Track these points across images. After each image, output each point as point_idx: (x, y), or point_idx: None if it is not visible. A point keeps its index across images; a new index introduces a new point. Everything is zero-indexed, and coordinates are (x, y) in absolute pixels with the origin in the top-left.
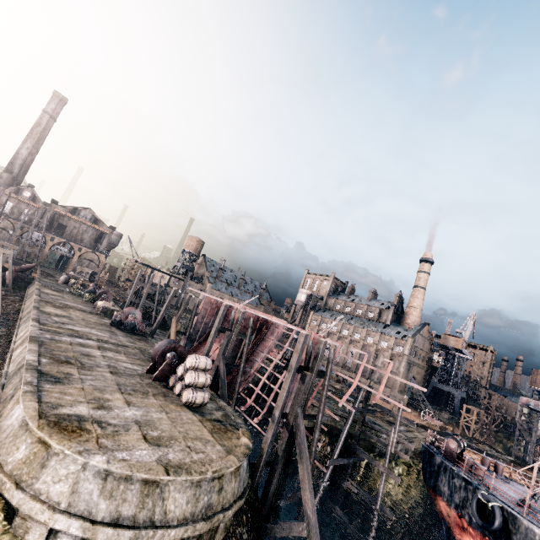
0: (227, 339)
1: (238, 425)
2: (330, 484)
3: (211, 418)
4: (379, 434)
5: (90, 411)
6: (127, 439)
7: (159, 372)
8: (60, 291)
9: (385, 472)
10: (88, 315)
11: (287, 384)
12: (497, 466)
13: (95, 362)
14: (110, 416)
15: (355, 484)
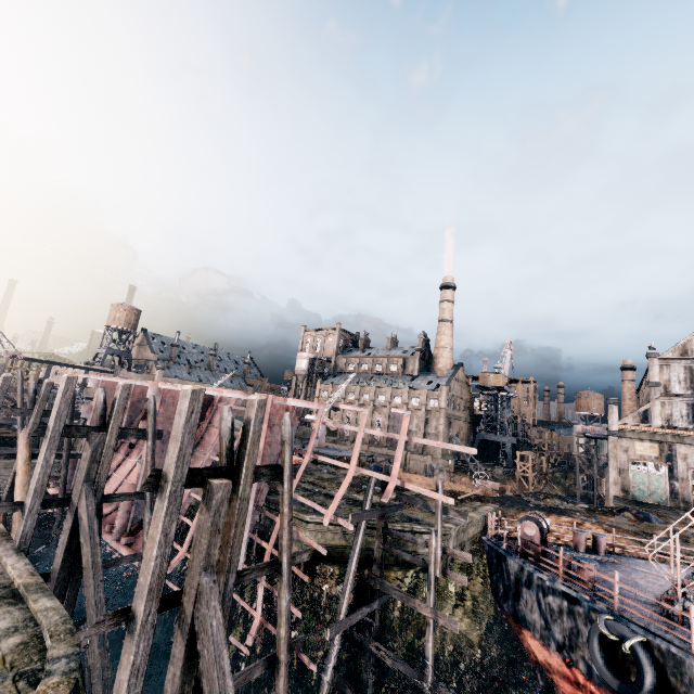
0: (90, 448)
1: (44, 669)
2: (350, 653)
3: None
4: (418, 535)
5: None
6: None
7: None
8: None
9: (431, 618)
10: None
11: (158, 525)
12: (597, 541)
13: None
14: None
15: (387, 649)
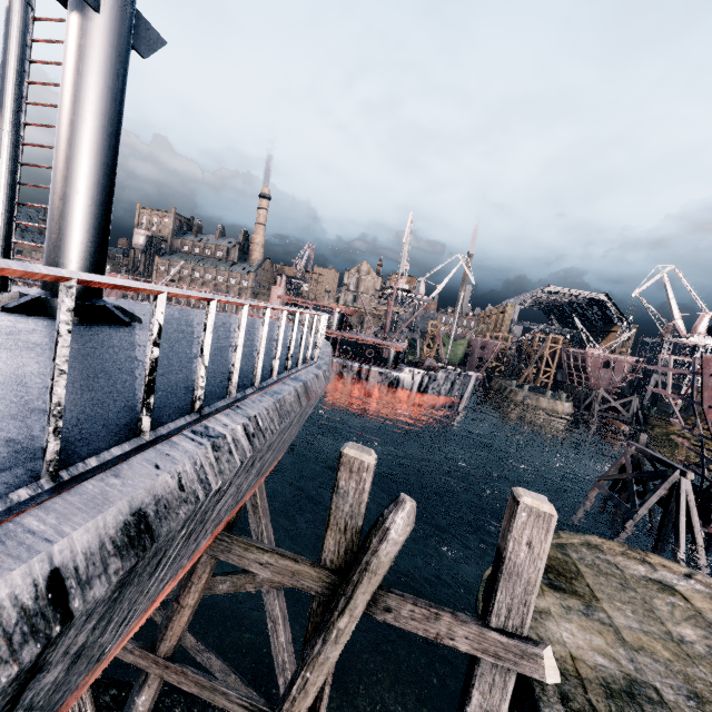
0: None
1: None
2: None
3: None
4: None
5: None
6: None
7: None
8: None
9: None
10: None
11: None
12: None
13: None
14: None
15: None
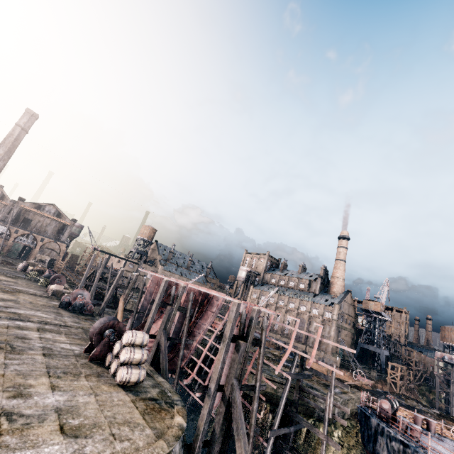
0: (168, 313)
1: (174, 402)
2: None
3: (145, 396)
4: (316, 398)
5: (3, 401)
6: (39, 432)
7: (96, 351)
8: (15, 277)
9: (325, 440)
10: (37, 298)
11: (221, 355)
12: (429, 423)
13: (29, 344)
14: (25, 405)
15: None
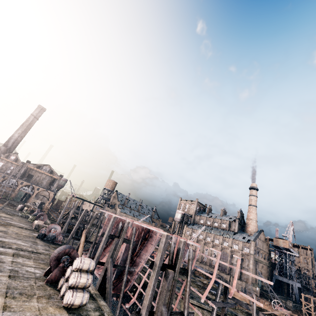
0: (115, 244)
1: None
2: None
3: None
4: None
5: None
6: None
7: (53, 274)
8: (13, 215)
9: None
10: (23, 230)
11: (152, 282)
12: None
13: (1, 267)
14: None
15: None
